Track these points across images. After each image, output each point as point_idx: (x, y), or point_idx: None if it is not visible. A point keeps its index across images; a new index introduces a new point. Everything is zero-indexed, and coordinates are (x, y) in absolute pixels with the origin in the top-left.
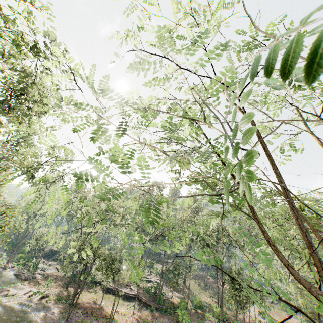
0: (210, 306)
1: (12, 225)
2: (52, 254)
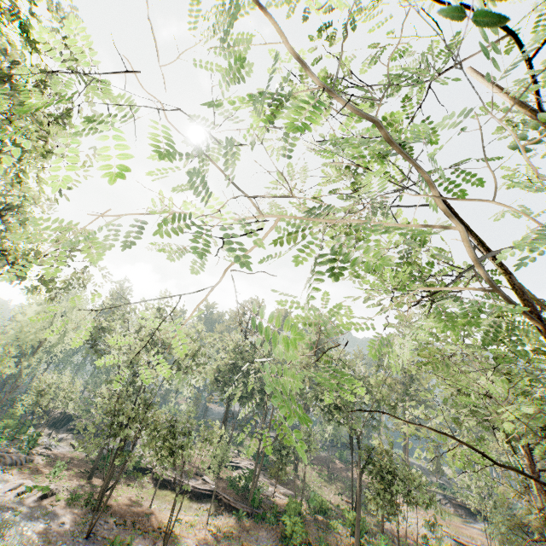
0: (338, 508)
1: None
2: (65, 421)
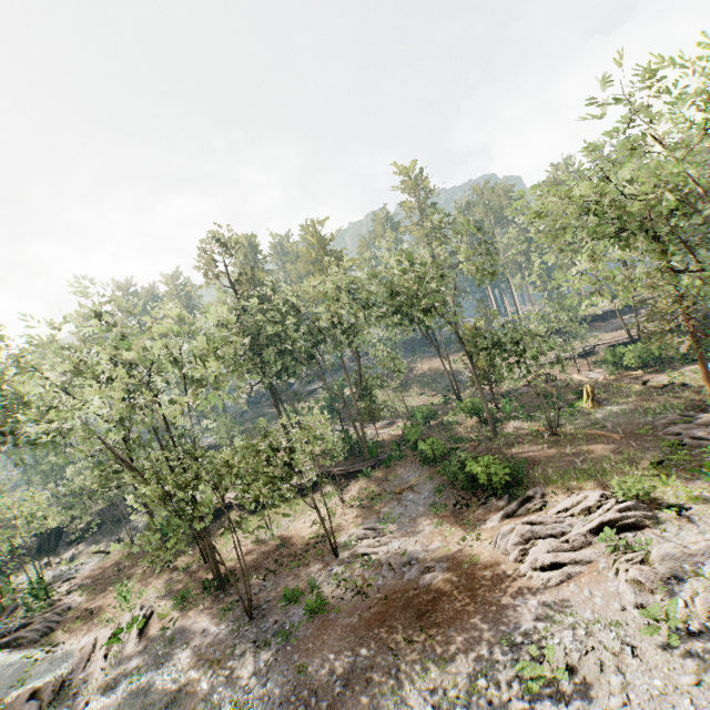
0: (433, 406)
1: None
2: (54, 538)
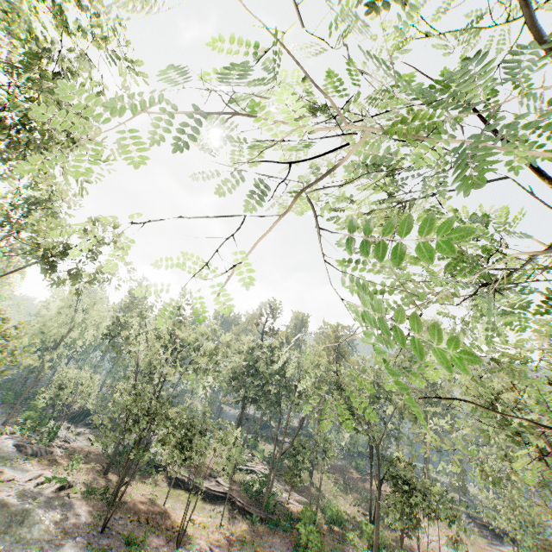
0: (354, 520)
1: (9, 353)
2: (84, 415)
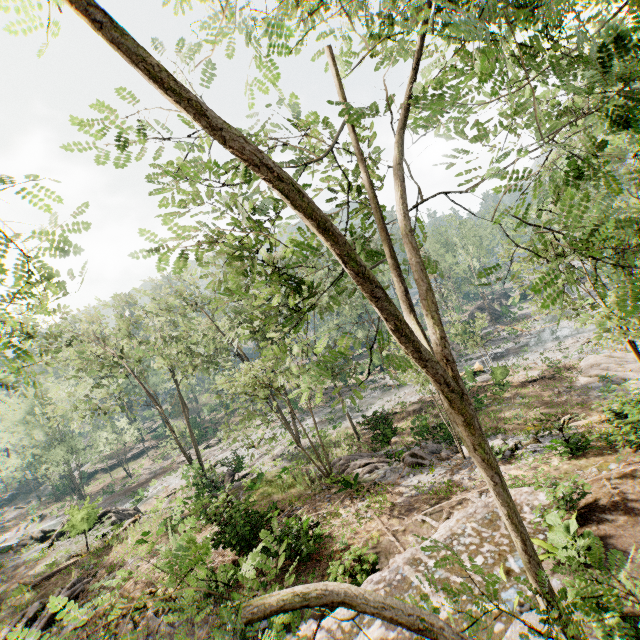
0: None
1: None
2: None
